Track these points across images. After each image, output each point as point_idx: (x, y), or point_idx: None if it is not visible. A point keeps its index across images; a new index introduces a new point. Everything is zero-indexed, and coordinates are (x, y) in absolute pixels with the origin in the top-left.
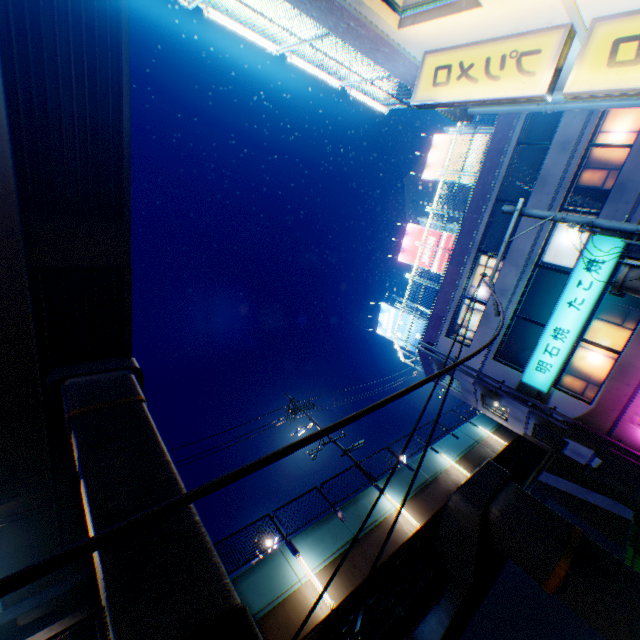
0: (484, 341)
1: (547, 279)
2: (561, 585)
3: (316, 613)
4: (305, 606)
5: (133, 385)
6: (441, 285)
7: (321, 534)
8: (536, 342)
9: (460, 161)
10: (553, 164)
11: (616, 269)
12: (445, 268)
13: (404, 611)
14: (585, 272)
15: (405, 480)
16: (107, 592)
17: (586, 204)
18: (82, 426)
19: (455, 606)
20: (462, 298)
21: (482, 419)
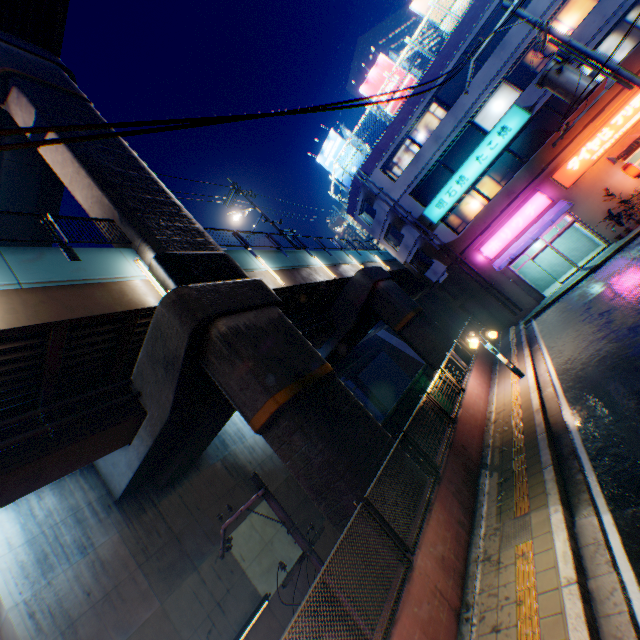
0: (409, 179)
1: (470, 138)
2: (406, 326)
3: (273, 285)
4: (266, 280)
5: (73, 84)
6: (393, 122)
7: (272, 257)
8: (444, 186)
9: (449, 4)
10: (516, 35)
11: (513, 141)
12: (401, 107)
13: (307, 333)
14: (497, 136)
15: (327, 258)
16: (118, 209)
17: (519, 82)
18: (28, 89)
19: (333, 347)
20: (404, 140)
21: (377, 254)
